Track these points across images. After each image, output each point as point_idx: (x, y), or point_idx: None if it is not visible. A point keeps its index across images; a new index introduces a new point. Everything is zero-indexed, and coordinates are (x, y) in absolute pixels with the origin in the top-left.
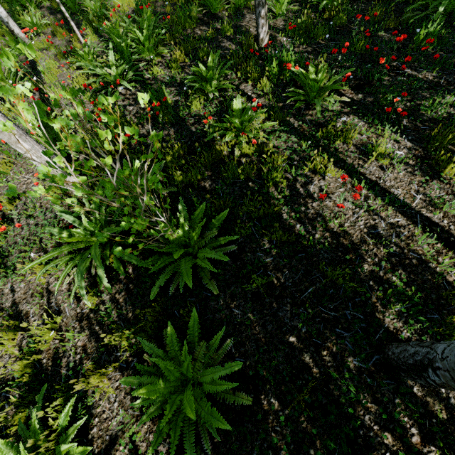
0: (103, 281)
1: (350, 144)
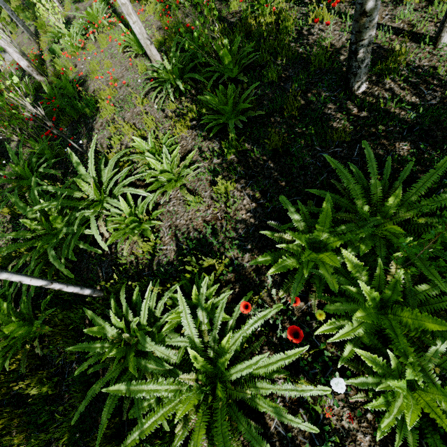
0: (180, 87)
1: (344, 2)
